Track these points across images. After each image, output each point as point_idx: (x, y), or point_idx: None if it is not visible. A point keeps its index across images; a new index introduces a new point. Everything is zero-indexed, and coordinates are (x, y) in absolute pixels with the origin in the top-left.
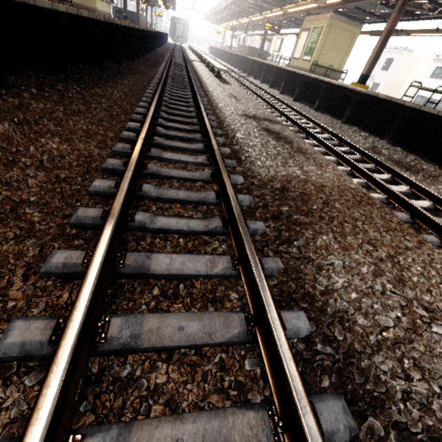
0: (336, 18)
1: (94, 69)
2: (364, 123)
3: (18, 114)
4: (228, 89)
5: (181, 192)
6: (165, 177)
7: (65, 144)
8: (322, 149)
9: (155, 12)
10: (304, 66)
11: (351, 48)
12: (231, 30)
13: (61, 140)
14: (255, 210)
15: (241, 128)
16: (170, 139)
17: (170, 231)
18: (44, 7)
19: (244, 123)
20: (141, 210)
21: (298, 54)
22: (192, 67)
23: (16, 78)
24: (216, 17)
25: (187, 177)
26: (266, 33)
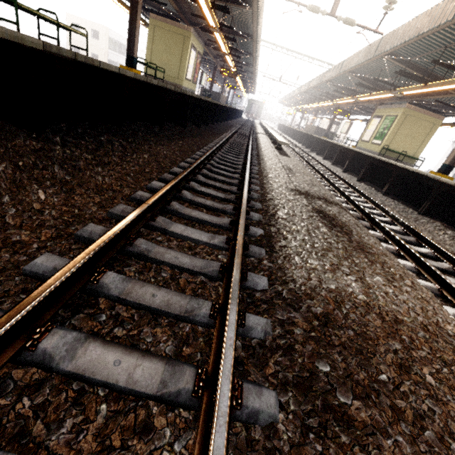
0: (413, 109)
1: (154, 128)
2: (451, 220)
3: (29, 158)
4: (285, 161)
5: (161, 292)
6: (154, 260)
7: (59, 197)
8: (393, 247)
9: (236, 95)
10: (372, 149)
11: (430, 137)
12: (300, 112)
13: (59, 191)
14: (270, 355)
15: (286, 205)
16: (195, 206)
17: (93, 380)
18: (110, 70)
19: (291, 200)
20: (79, 318)
21: (366, 137)
22: (255, 138)
23: (67, 126)
24: (289, 102)
25: (184, 266)
26: (335, 117)
